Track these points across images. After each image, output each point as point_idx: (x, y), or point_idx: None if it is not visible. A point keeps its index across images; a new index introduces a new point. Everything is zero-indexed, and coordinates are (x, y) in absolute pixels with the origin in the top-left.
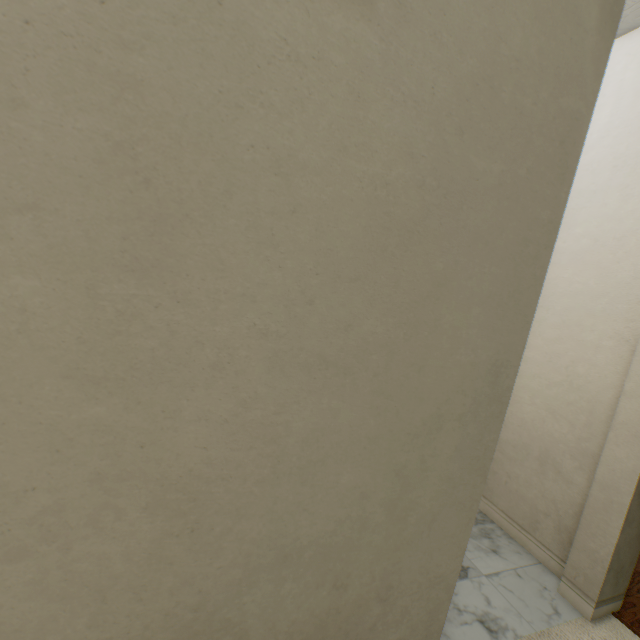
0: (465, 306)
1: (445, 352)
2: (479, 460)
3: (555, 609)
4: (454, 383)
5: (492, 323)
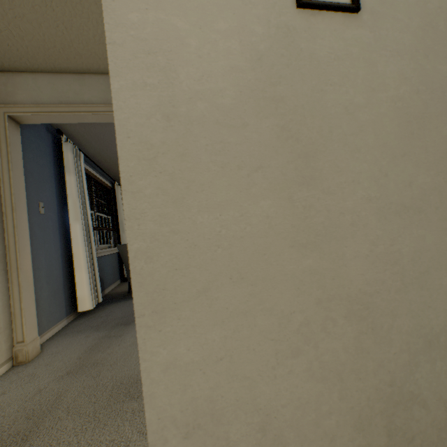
0: None
1: None
2: None
3: None
4: None
5: None
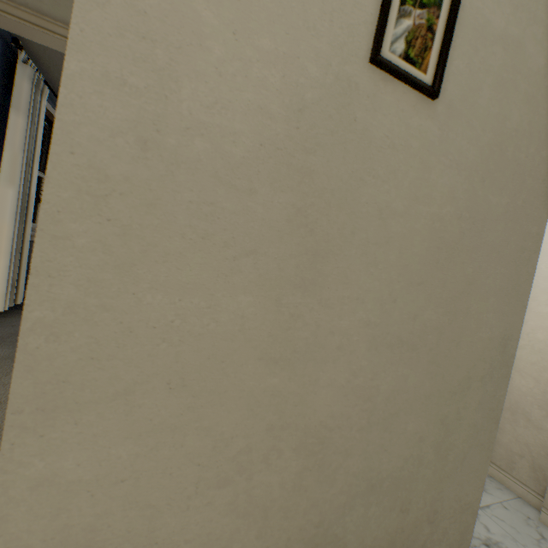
0: (485, 297)
1: (472, 331)
2: (493, 411)
3: (541, 535)
4: (478, 353)
5: (501, 308)
